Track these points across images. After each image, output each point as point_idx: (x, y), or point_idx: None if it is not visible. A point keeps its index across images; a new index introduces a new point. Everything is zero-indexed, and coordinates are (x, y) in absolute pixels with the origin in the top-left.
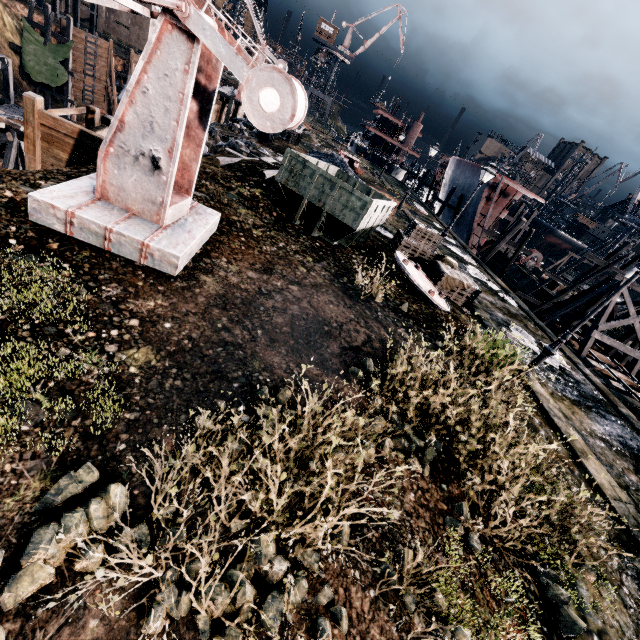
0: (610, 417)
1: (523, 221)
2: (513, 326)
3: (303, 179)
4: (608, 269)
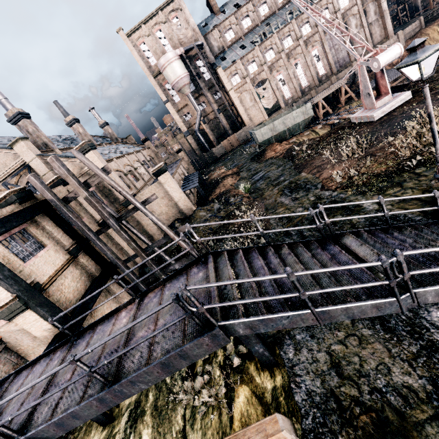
0: None
1: None
2: None
3: None
4: None
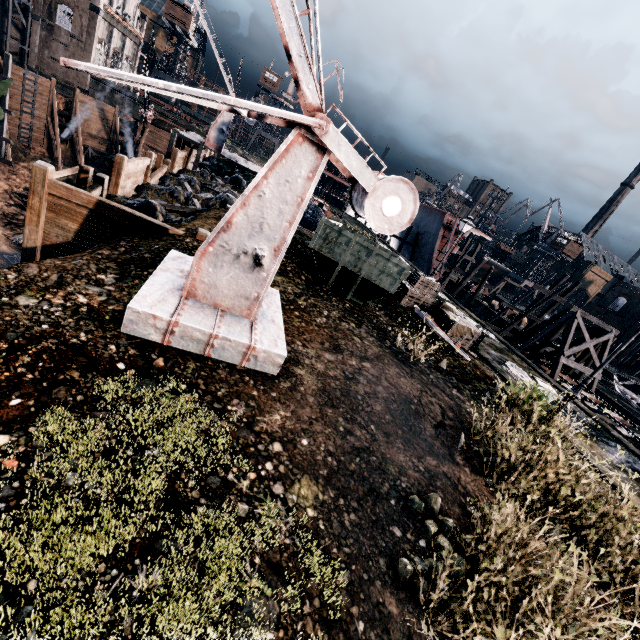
0: (611, 443)
1: (485, 260)
2: (507, 362)
3: (338, 246)
4: (553, 297)
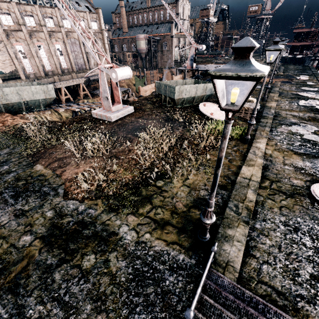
0: None
1: None
2: (299, 124)
3: (161, 89)
4: None
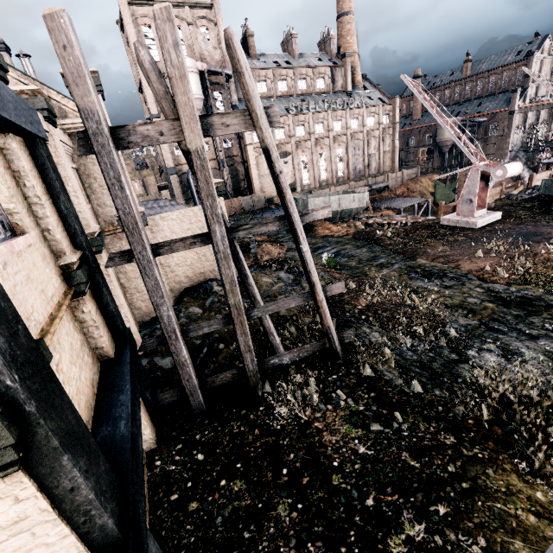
0: None
1: None
2: None
3: (552, 188)
4: None
